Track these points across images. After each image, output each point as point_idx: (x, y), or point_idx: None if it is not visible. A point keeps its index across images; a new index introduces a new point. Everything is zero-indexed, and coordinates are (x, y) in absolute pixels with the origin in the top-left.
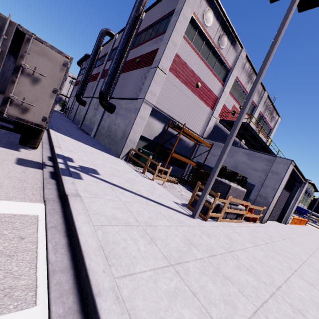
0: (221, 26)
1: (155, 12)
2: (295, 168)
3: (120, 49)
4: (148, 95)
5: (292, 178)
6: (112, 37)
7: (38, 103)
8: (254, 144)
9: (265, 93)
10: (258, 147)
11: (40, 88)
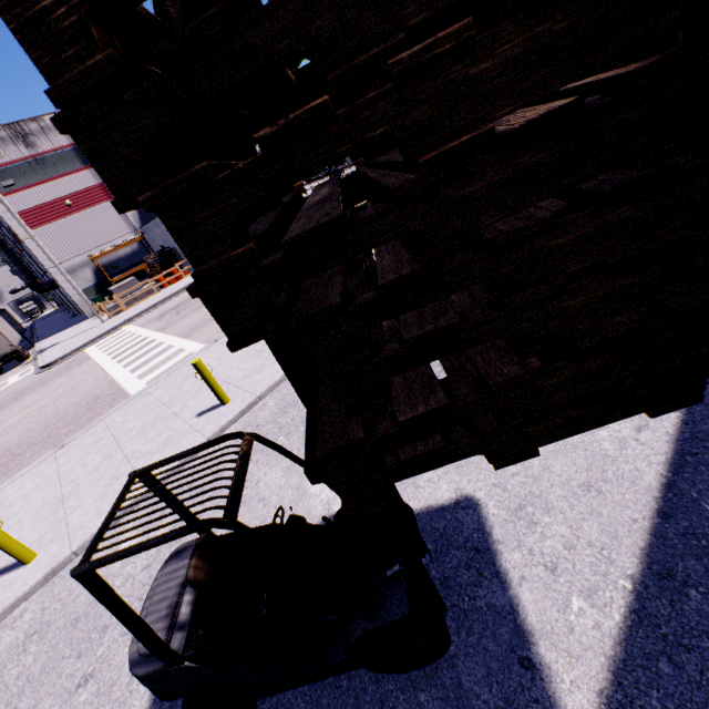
0: (12, 136)
1: None
2: None
3: None
4: (46, 264)
5: None
6: None
7: (2, 343)
8: None
9: None
10: None
11: None
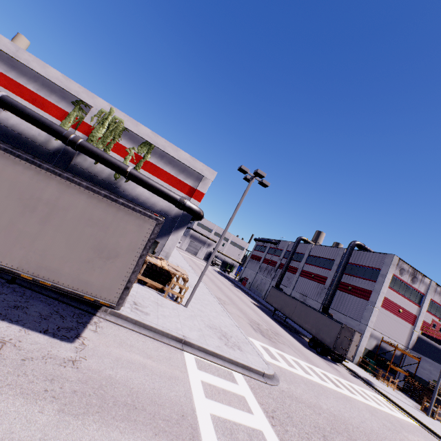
0: (411, 273)
1: (357, 256)
2: None
3: (337, 281)
4: (369, 323)
5: None
6: (306, 243)
7: (351, 350)
8: None
9: None
10: None
11: (352, 345)
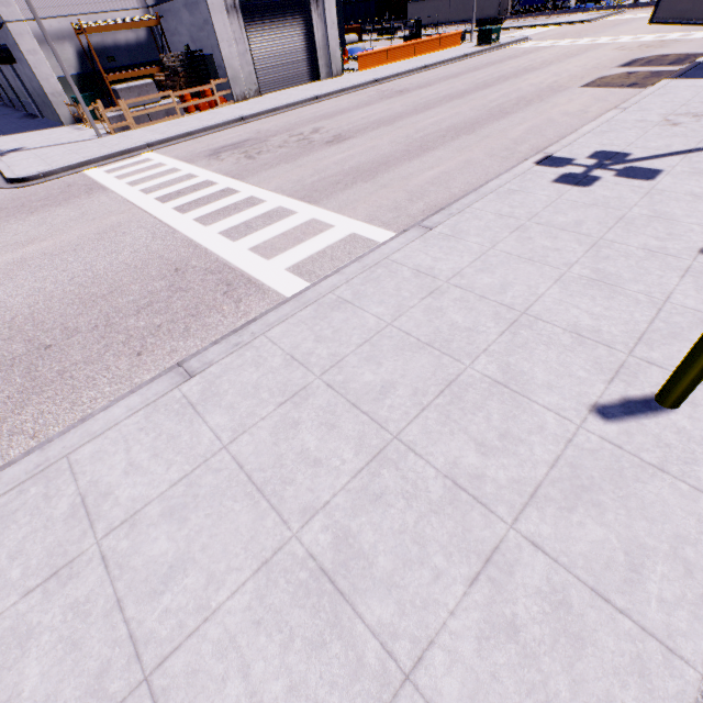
0: None
1: None
2: None
3: None
4: (3, 12)
5: None
6: None
7: None
8: None
9: None
10: None
11: None
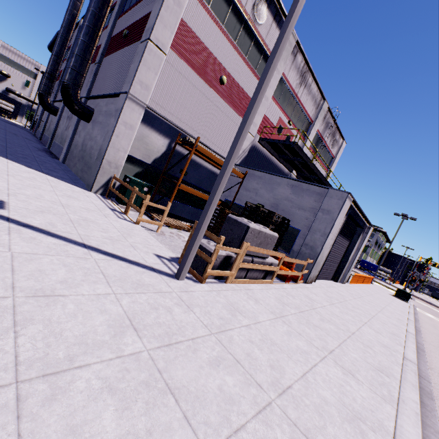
0: None
1: None
2: (355, 206)
3: (93, 10)
4: (135, 87)
5: (352, 221)
6: None
7: None
8: (308, 177)
9: (325, 104)
10: (315, 181)
11: None
